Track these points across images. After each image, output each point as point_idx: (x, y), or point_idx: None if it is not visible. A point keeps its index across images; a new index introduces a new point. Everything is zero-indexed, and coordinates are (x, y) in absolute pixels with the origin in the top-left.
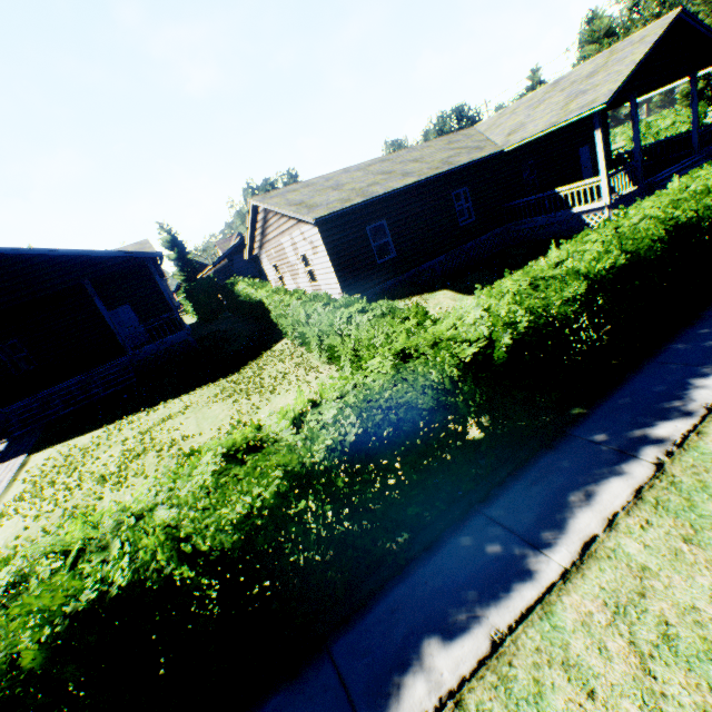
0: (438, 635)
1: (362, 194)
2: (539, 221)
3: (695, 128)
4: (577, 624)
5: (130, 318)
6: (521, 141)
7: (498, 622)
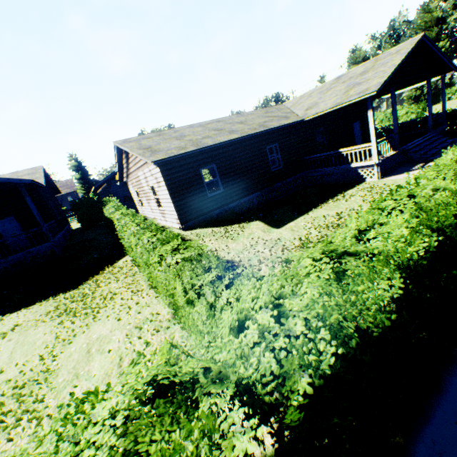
0: None
1: (196, 144)
2: (327, 171)
3: (430, 115)
4: None
5: (14, 227)
6: (315, 114)
7: None
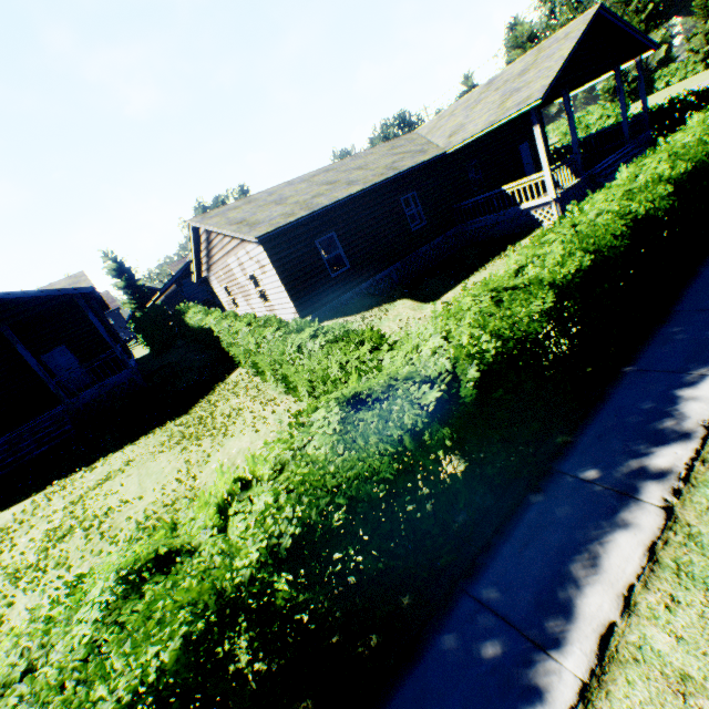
0: None
1: (306, 206)
2: (489, 220)
3: (625, 119)
4: None
5: (68, 360)
6: (463, 142)
7: None
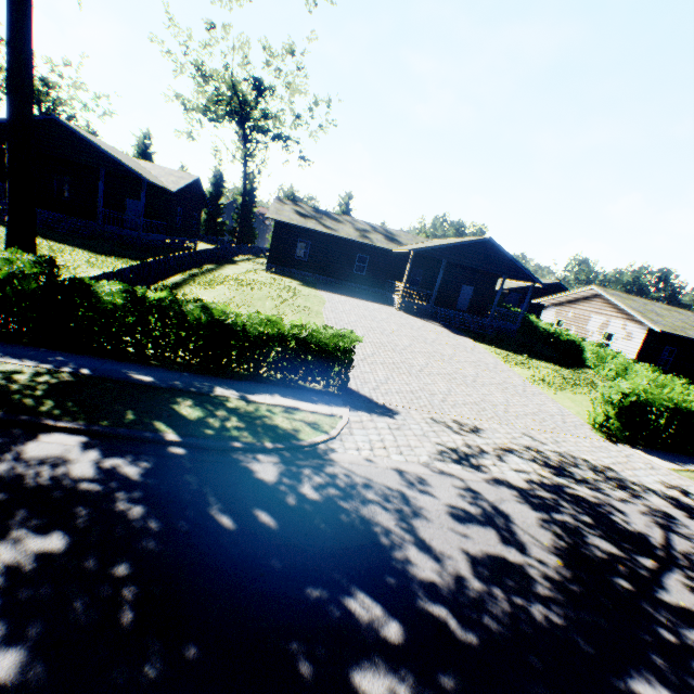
0: None
1: (681, 331)
2: None
3: None
4: None
5: (468, 294)
6: None
7: None
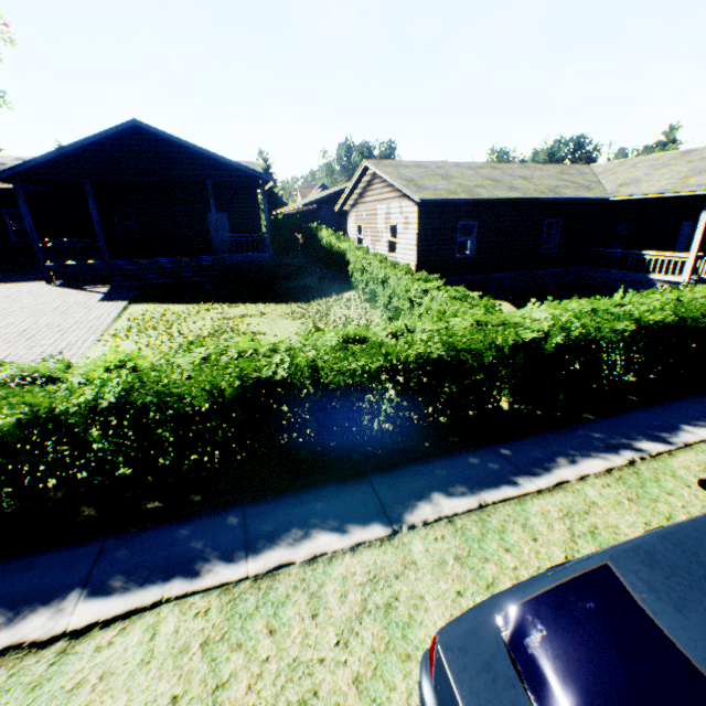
0: (445, 492)
1: (467, 191)
2: (614, 275)
3: None
4: (538, 513)
5: (223, 226)
6: (629, 196)
7: (487, 498)
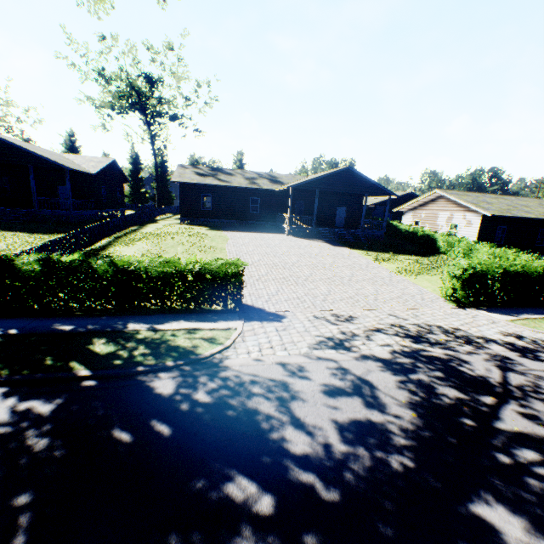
0: None
1: (507, 212)
2: None
3: None
4: None
5: (342, 214)
6: None
7: None
